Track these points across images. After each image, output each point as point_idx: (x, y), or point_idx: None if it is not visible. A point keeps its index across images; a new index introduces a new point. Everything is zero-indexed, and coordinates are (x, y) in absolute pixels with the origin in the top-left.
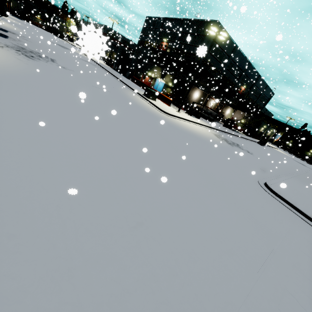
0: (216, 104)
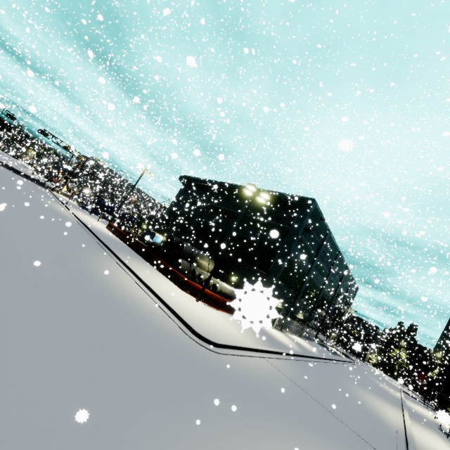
0: None
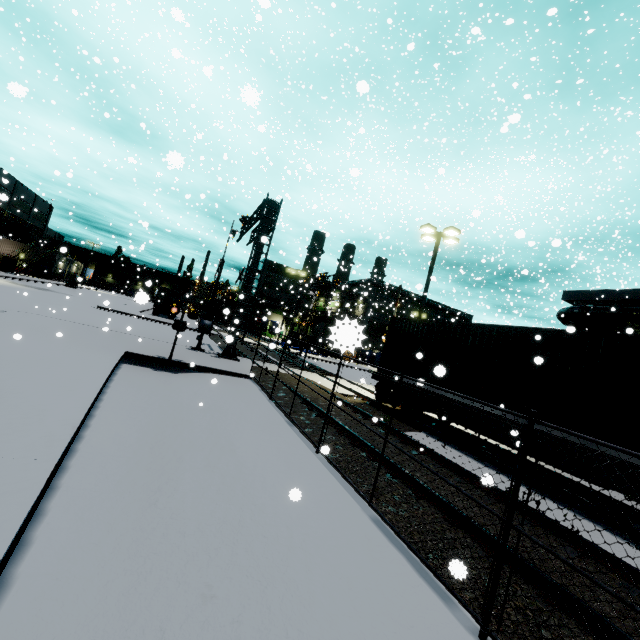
0: None
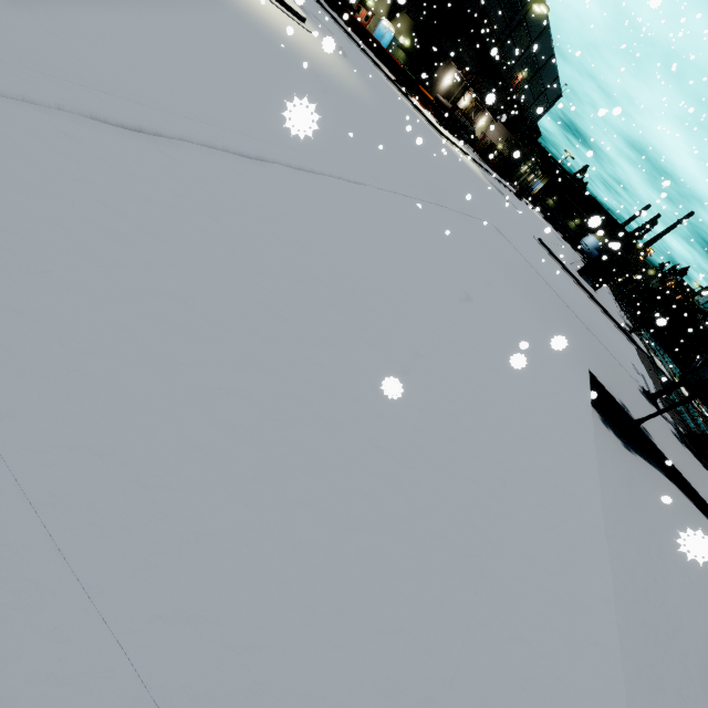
0: (470, 104)
